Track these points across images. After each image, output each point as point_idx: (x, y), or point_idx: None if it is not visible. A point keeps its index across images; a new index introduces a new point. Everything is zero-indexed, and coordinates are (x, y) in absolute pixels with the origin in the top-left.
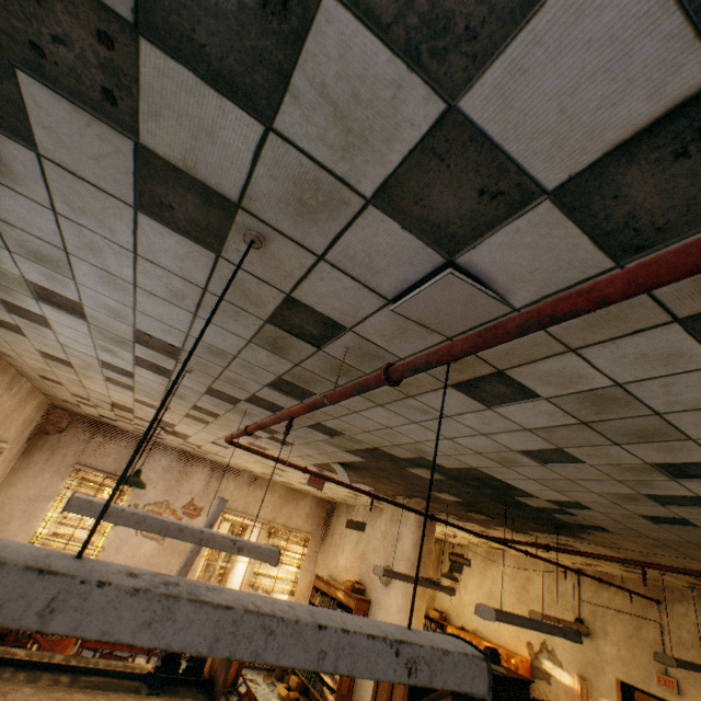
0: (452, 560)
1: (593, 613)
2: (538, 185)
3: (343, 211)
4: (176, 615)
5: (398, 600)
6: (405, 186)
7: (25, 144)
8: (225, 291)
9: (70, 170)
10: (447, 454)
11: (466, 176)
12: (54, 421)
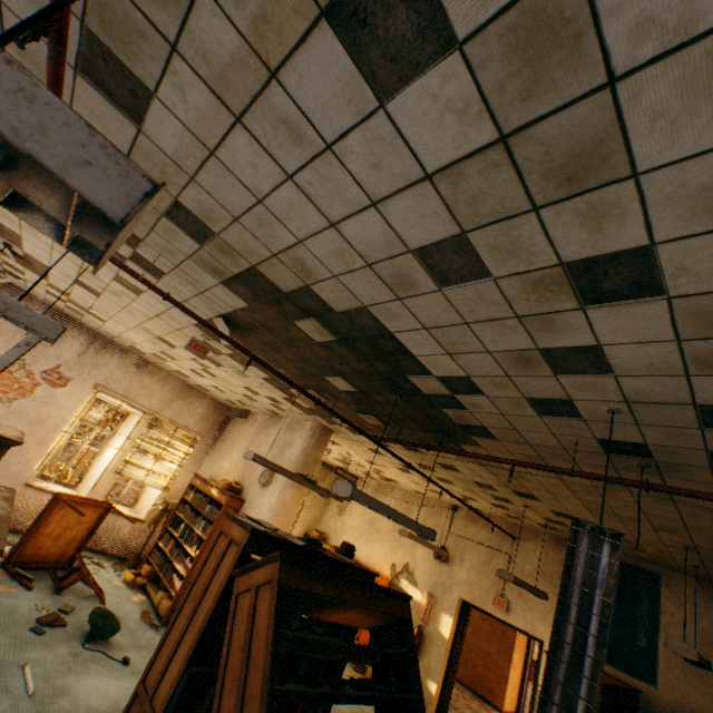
0: (339, 474)
1: (456, 544)
2: None
3: None
4: None
5: (271, 501)
6: None
7: None
8: None
9: None
10: (334, 273)
11: None
12: None
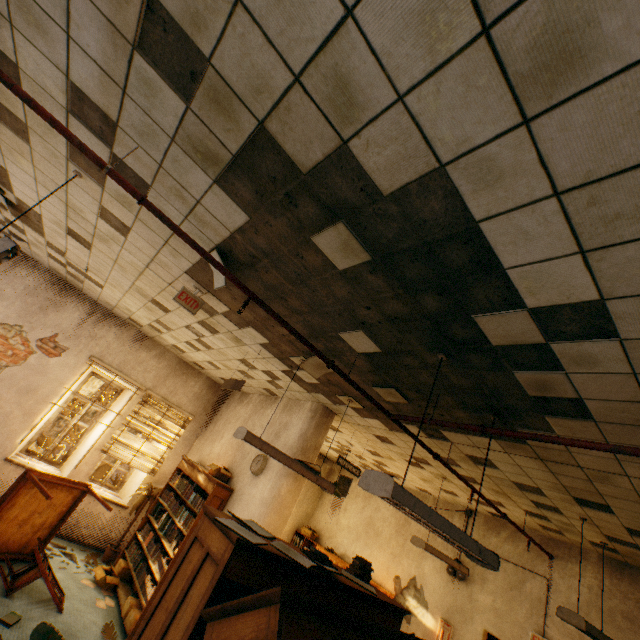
0: (341, 464)
1: None
2: None
3: None
4: None
5: (264, 493)
6: None
7: None
8: None
9: None
10: (400, 88)
11: None
12: None
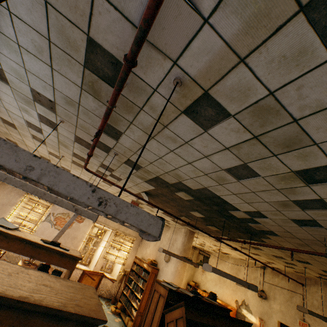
0: (201, 253)
1: (269, 288)
2: None
3: None
4: None
5: (171, 269)
6: None
7: None
8: None
9: None
10: (191, 177)
11: None
12: None
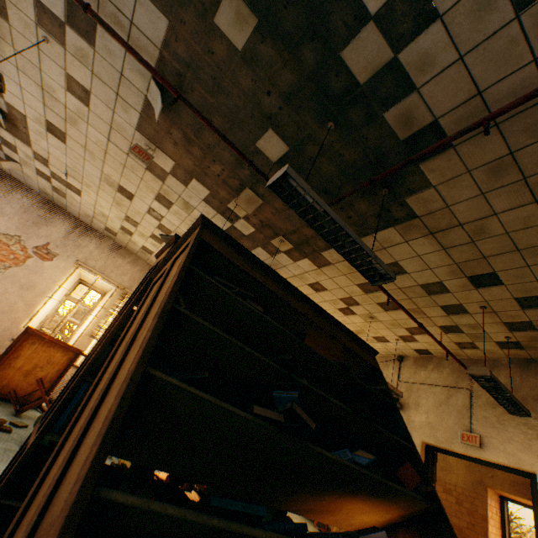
0: None
1: (408, 390)
2: None
3: None
4: None
5: None
6: None
7: None
8: None
9: None
10: None
11: None
12: None
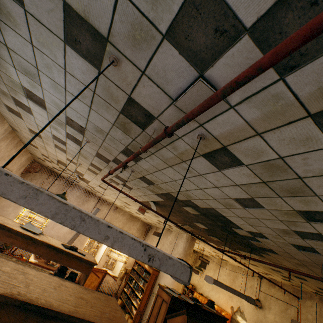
0: (200, 259)
1: (265, 298)
2: (242, 25)
3: (153, 43)
4: (39, 198)
5: None
6: (181, 27)
7: (20, 4)
8: (95, 78)
9: (38, 19)
10: (200, 198)
11: (208, 21)
12: (34, 167)
